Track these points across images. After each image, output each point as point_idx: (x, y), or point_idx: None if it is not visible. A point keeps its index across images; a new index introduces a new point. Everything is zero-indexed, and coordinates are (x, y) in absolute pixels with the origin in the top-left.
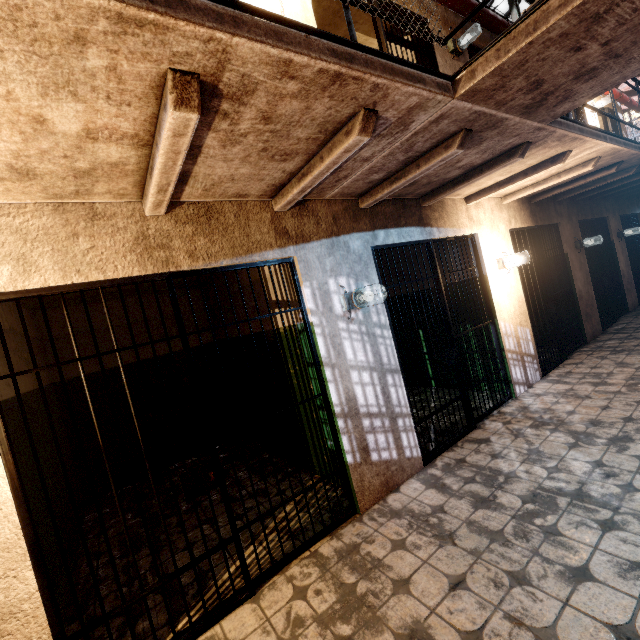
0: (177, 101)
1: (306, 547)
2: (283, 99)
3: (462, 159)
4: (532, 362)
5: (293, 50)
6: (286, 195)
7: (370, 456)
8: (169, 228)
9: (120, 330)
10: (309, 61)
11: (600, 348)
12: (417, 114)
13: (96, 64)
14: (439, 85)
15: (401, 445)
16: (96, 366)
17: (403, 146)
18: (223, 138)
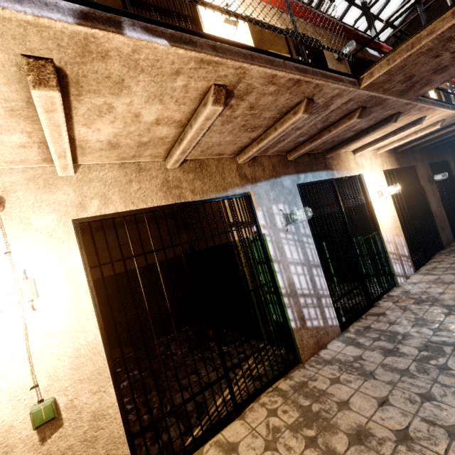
0: (214, 101)
1: (269, 385)
2: (264, 96)
3: (356, 125)
4: (407, 261)
5: (278, 69)
6: (248, 153)
7: (306, 323)
8: (180, 176)
9: (123, 247)
10: (285, 74)
11: (454, 250)
12: (336, 99)
13: (179, 84)
14: (350, 82)
15: (325, 316)
16: (108, 272)
17: (322, 119)
18: (224, 120)
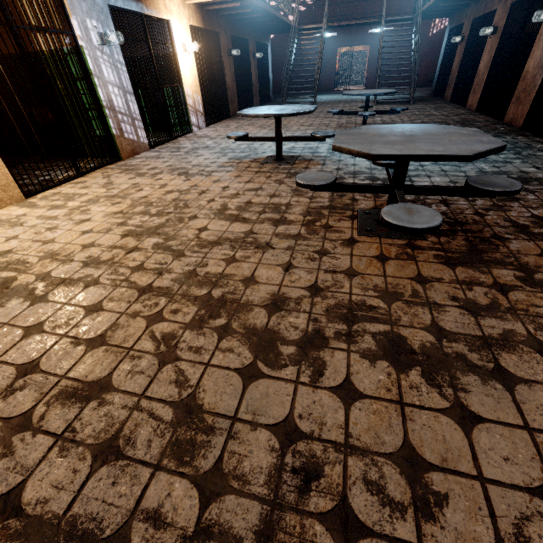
0: None
1: (101, 167)
2: None
3: None
4: (202, 117)
5: None
6: None
7: (124, 134)
8: None
9: None
10: None
11: (234, 119)
12: None
13: None
14: None
15: (138, 135)
16: None
17: None
18: None
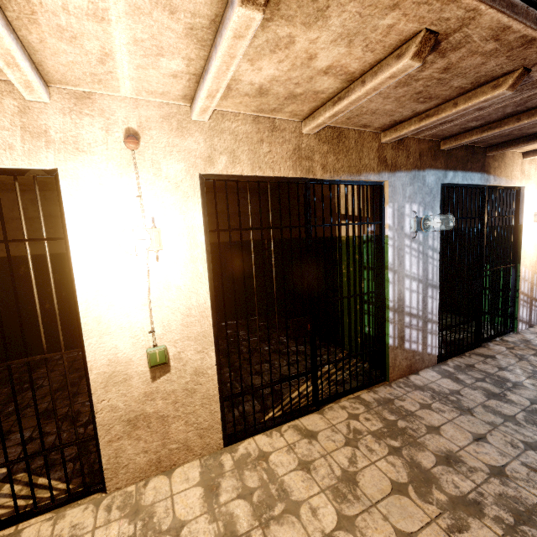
0: (415, 53)
1: (351, 392)
2: (473, 55)
3: None
4: None
5: (518, 19)
6: (400, 130)
7: (404, 344)
8: (314, 145)
9: None
10: (521, 28)
11: None
12: None
13: (385, 23)
14: None
15: (426, 343)
16: None
17: (520, 101)
18: (402, 81)
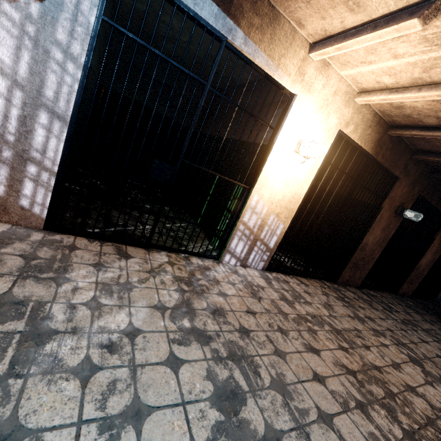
0: None
1: None
2: None
3: None
4: (264, 252)
5: None
6: None
7: None
8: None
9: None
10: None
11: (337, 290)
12: None
13: None
14: None
15: (18, 189)
16: None
17: None
18: None
